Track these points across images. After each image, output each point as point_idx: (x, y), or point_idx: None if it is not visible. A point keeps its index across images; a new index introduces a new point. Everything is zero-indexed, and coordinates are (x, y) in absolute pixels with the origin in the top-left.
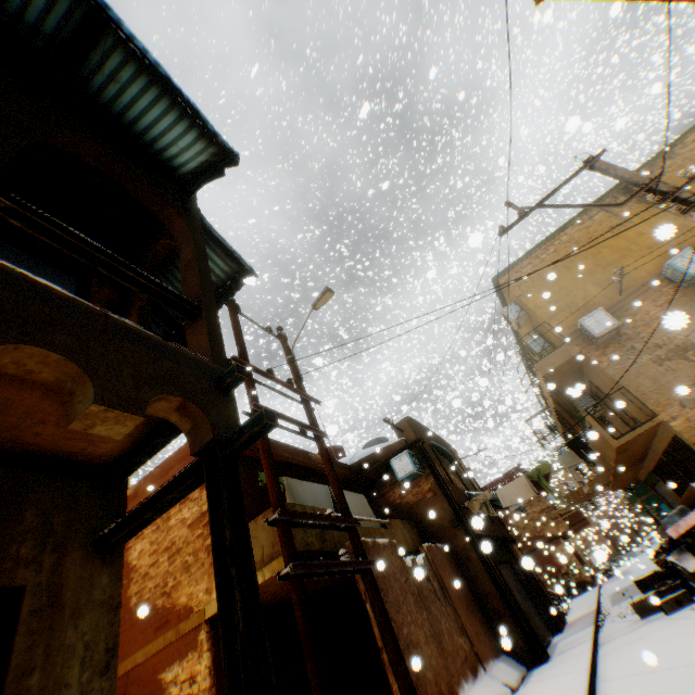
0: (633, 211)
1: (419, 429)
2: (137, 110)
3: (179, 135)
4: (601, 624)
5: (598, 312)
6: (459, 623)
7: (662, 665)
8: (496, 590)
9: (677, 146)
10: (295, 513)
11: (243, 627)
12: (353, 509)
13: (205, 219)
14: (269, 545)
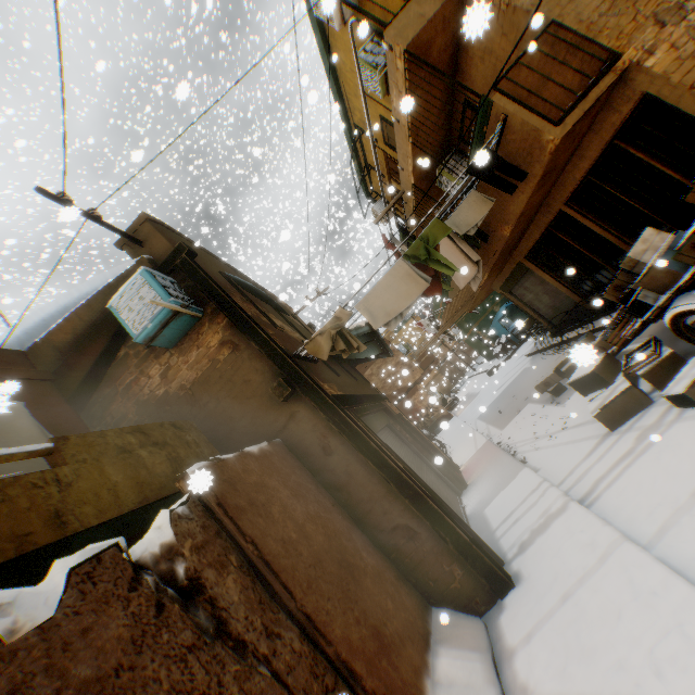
0: None
1: (196, 250)
2: None
3: None
4: (526, 461)
5: None
6: (330, 669)
7: None
8: (395, 490)
9: None
10: None
11: None
12: None
13: None
14: None
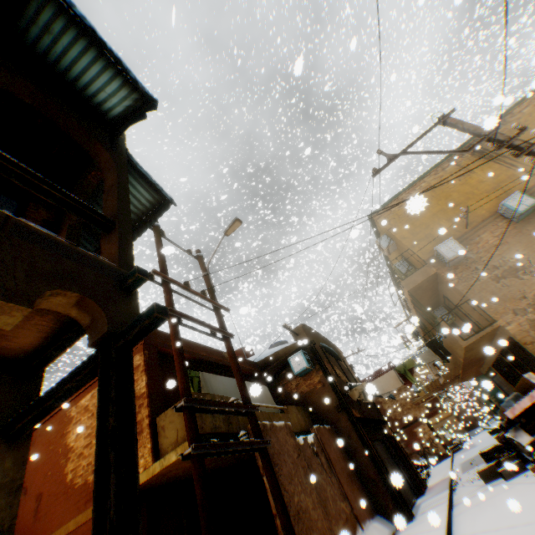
0: (475, 164)
1: (312, 333)
2: (69, 59)
3: (106, 82)
4: (454, 488)
5: (450, 241)
6: (342, 491)
7: (505, 524)
8: (372, 462)
9: (507, 115)
10: (200, 400)
11: (114, 512)
12: (257, 398)
13: (132, 157)
14: (183, 428)
